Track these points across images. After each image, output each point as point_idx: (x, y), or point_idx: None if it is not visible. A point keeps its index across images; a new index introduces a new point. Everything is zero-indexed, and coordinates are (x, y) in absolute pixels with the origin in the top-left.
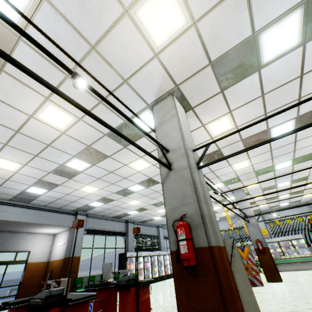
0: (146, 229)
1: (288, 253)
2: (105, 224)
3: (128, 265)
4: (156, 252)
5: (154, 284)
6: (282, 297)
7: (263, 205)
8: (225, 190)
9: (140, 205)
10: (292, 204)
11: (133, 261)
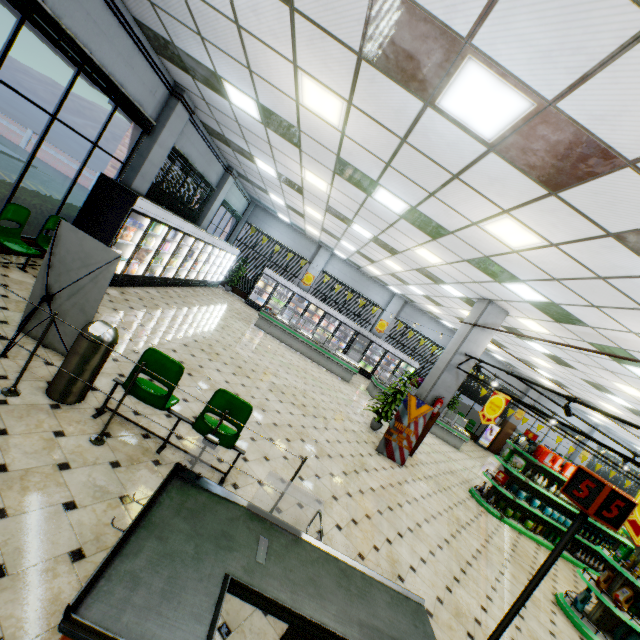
0: (205, 157)
1: (381, 368)
2: (98, 21)
3: (122, 230)
4: (198, 232)
5: (163, 300)
6: (471, 553)
7: (434, 309)
8: (498, 295)
9: (312, 124)
10: (448, 328)
11: (140, 227)
